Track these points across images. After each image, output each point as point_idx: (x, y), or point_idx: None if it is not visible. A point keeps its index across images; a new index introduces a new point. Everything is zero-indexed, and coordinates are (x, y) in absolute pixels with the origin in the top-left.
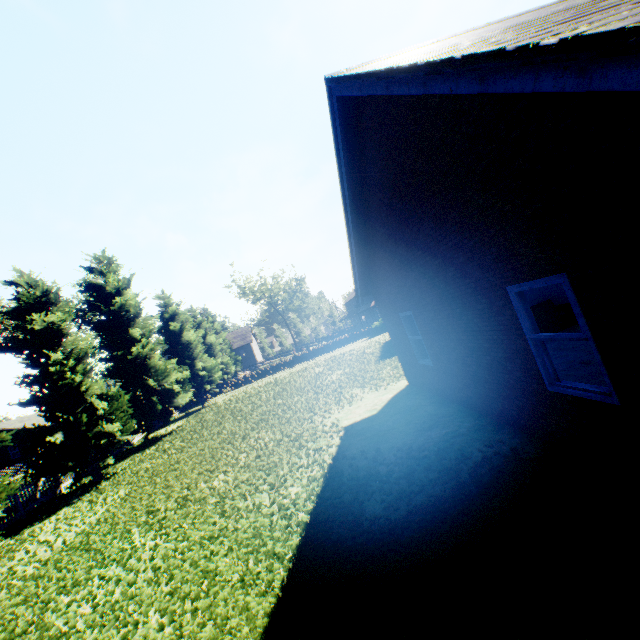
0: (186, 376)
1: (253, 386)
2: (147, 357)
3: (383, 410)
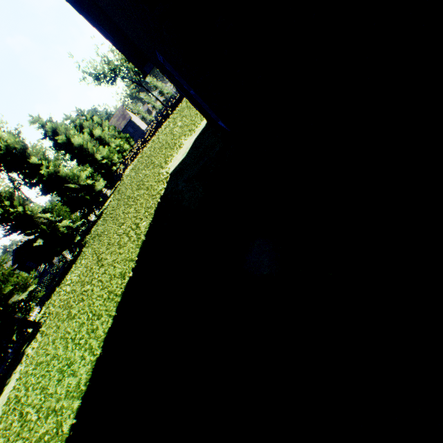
0: (91, 172)
1: (142, 154)
2: (57, 172)
3: (188, 152)
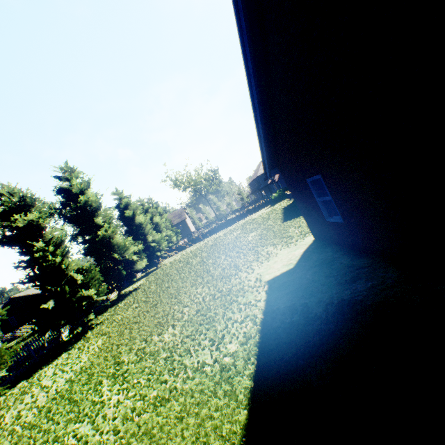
0: (140, 248)
1: (190, 250)
2: (110, 238)
3: (299, 264)
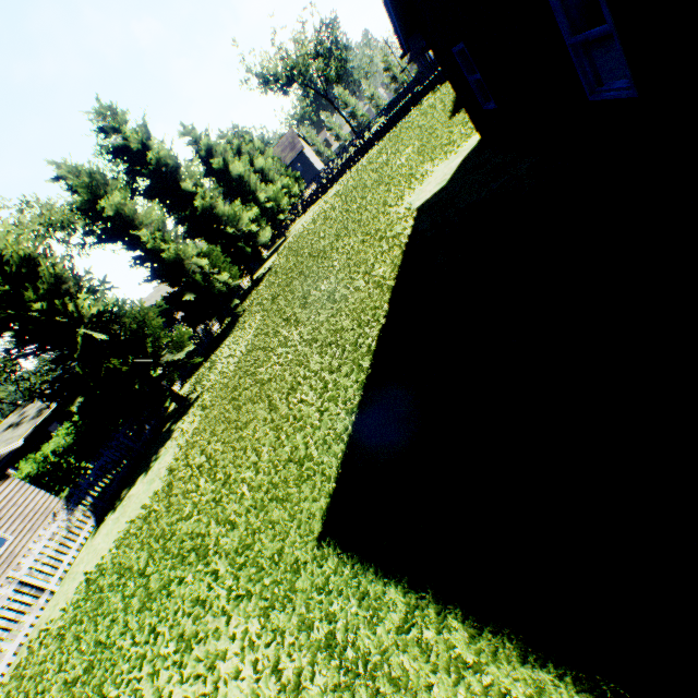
0: (256, 214)
1: (324, 201)
2: (212, 208)
3: (452, 179)
